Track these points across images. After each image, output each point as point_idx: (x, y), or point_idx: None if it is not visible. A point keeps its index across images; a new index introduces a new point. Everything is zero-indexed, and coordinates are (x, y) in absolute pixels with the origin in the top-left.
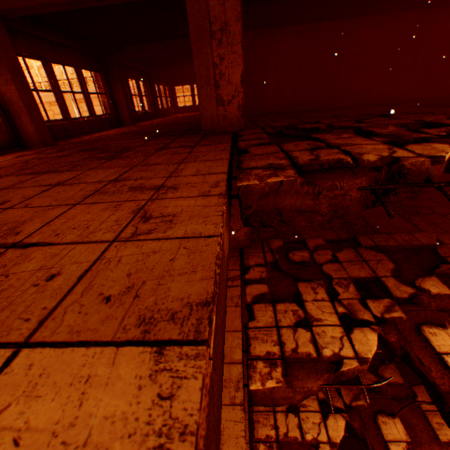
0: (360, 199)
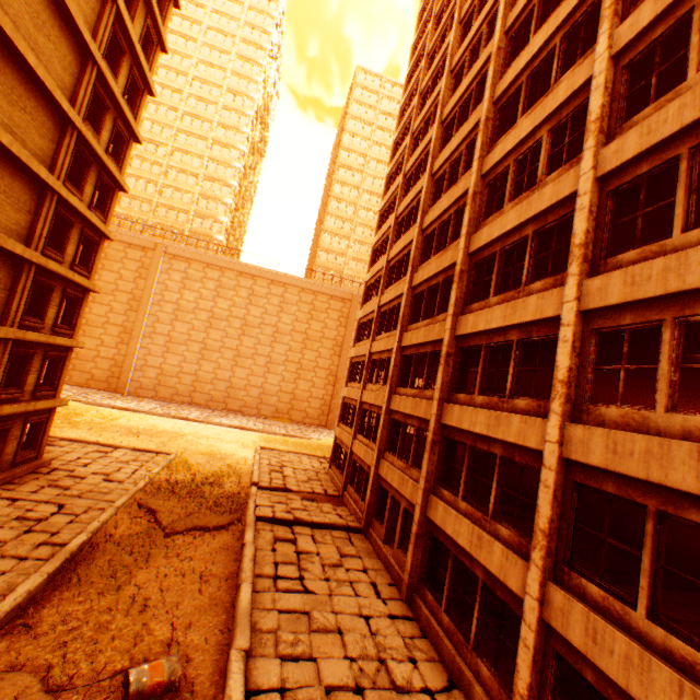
0: None
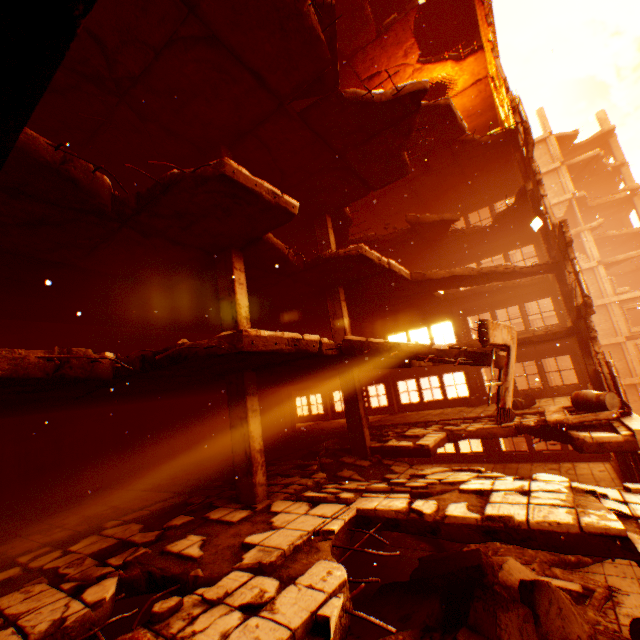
0: (50, 151)
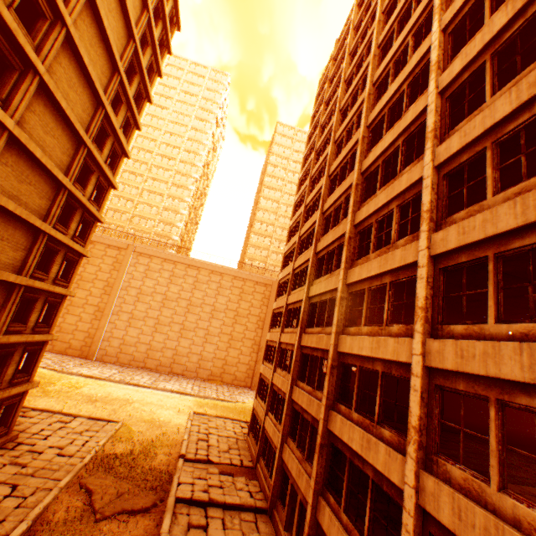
0: None
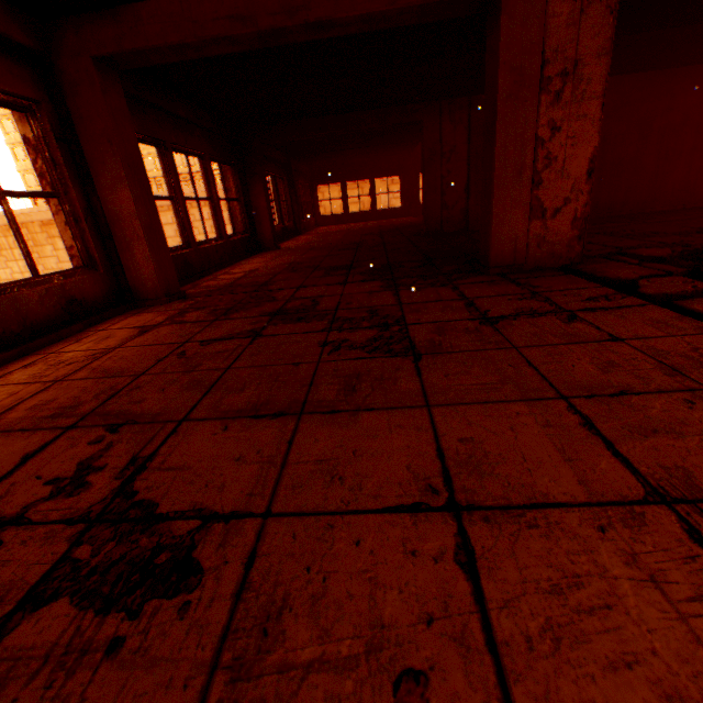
0: None
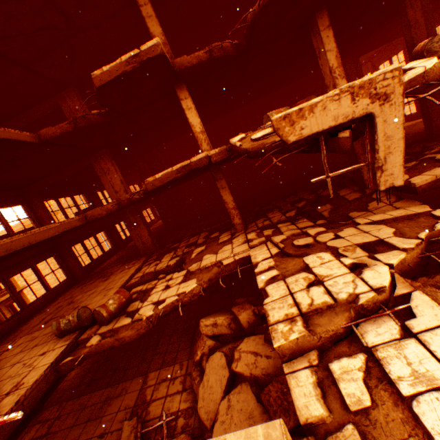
0: (69, 127)
